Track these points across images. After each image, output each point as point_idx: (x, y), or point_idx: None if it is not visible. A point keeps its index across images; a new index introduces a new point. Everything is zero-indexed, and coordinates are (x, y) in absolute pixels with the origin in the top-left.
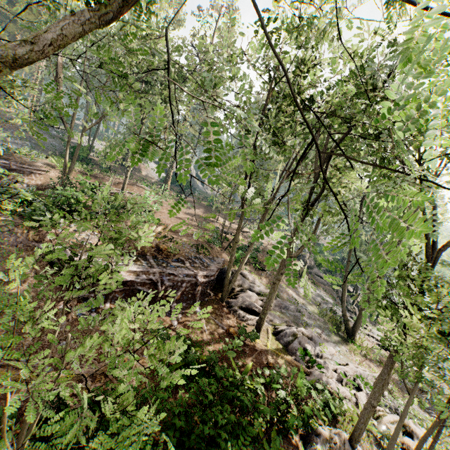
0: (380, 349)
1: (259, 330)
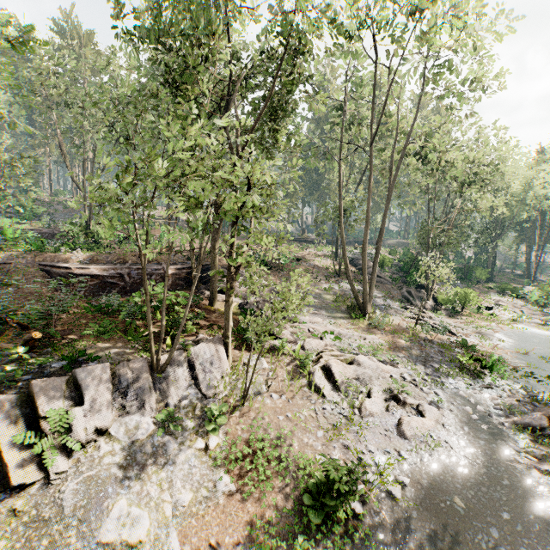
0: (415, 326)
1: (210, 299)
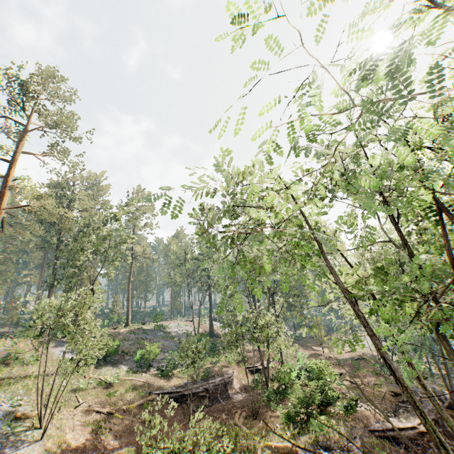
0: None
1: None
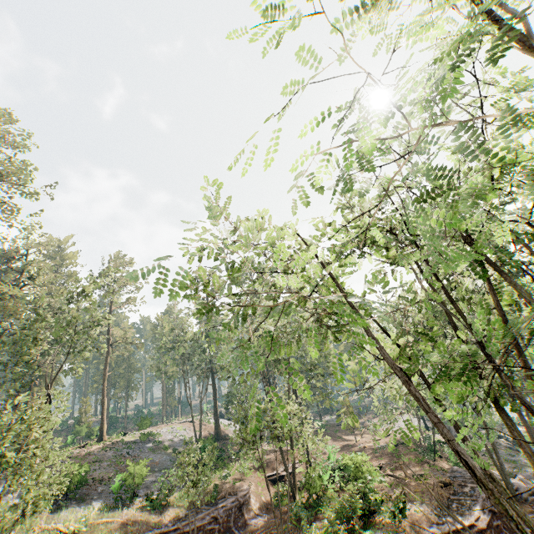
0: None
1: None
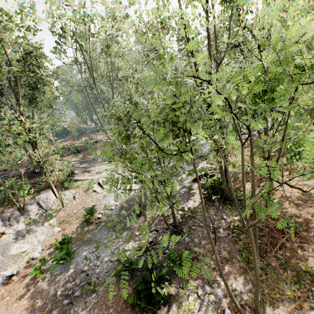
0: None
1: None
